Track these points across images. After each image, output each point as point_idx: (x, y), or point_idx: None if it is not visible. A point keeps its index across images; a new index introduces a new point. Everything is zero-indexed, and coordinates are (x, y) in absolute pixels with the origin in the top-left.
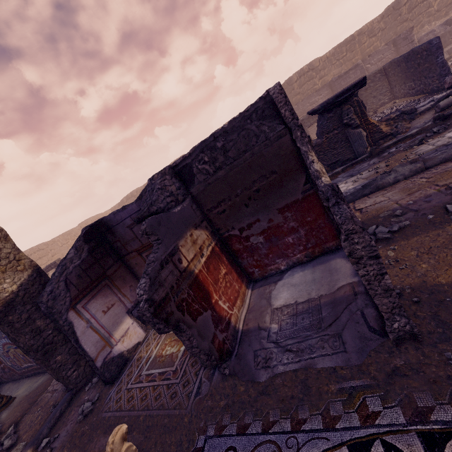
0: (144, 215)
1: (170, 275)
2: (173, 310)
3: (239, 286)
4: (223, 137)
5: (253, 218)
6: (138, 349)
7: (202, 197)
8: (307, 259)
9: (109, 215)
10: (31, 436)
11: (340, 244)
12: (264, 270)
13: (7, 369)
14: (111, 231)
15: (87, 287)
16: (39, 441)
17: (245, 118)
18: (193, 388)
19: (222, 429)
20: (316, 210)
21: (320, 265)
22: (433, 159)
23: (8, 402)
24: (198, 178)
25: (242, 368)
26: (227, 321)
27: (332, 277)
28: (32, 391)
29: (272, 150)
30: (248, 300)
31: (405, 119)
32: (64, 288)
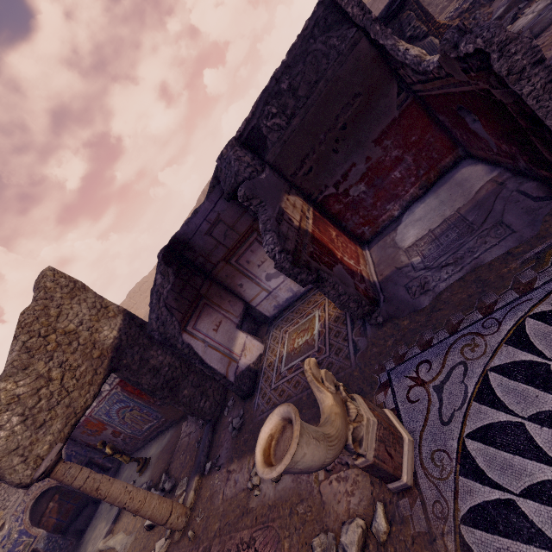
0: (233, 186)
1: (289, 231)
2: (308, 260)
3: (354, 248)
4: (286, 74)
5: (347, 164)
6: (263, 359)
7: (281, 162)
8: (423, 191)
9: (181, 228)
10: (189, 471)
11: (459, 156)
12: (375, 225)
13: (128, 439)
14: (188, 247)
15: (189, 309)
16: (202, 469)
17: (306, 39)
18: (348, 351)
19: (402, 357)
20: (420, 123)
21: (443, 186)
22: (541, 21)
23: (146, 463)
24: (270, 139)
25: (397, 307)
26: (359, 275)
27: (463, 187)
28: (165, 445)
29: (349, 67)
30: (370, 259)
31: (483, 3)
32: (168, 313)
